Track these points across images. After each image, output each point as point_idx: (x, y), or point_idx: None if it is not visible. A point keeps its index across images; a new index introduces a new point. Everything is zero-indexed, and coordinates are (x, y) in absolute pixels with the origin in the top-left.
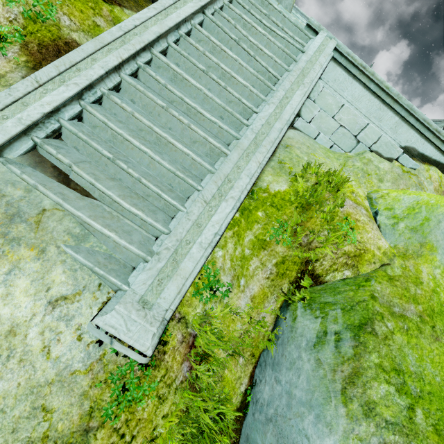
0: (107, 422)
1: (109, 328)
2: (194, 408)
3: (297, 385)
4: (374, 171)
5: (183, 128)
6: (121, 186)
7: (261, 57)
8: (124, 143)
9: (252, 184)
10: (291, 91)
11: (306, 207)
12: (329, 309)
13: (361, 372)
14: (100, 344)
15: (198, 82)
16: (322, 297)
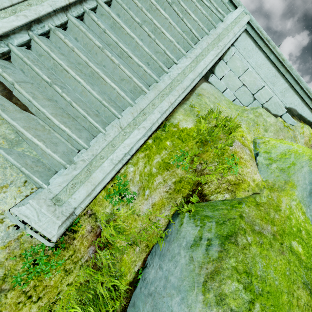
0: (18, 286)
1: (23, 217)
2: (94, 280)
3: (173, 273)
4: (262, 122)
5: (114, 67)
6: (55, 106)
7: (188, 20)
8: (63, 72)
9: (164, 119)
10: (207, 50)
11: (204, 142)
12: (207, 221)
13: (221, 271)
14: (17, 228)
15: (134, 33)
16: (204, 211)
